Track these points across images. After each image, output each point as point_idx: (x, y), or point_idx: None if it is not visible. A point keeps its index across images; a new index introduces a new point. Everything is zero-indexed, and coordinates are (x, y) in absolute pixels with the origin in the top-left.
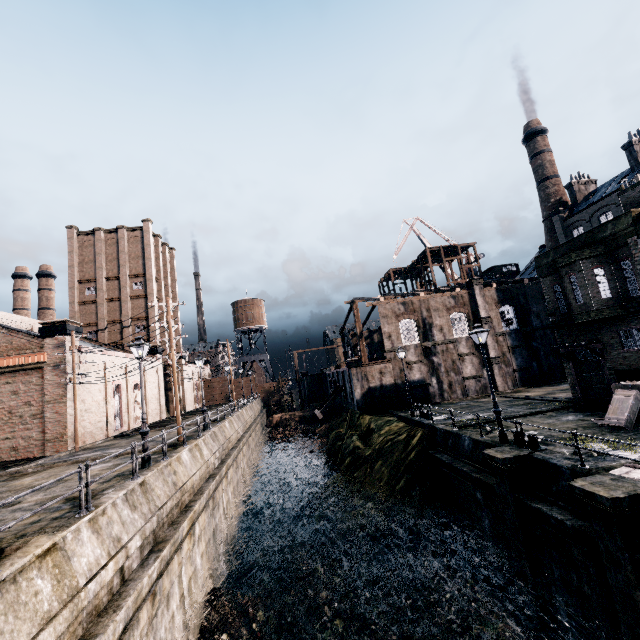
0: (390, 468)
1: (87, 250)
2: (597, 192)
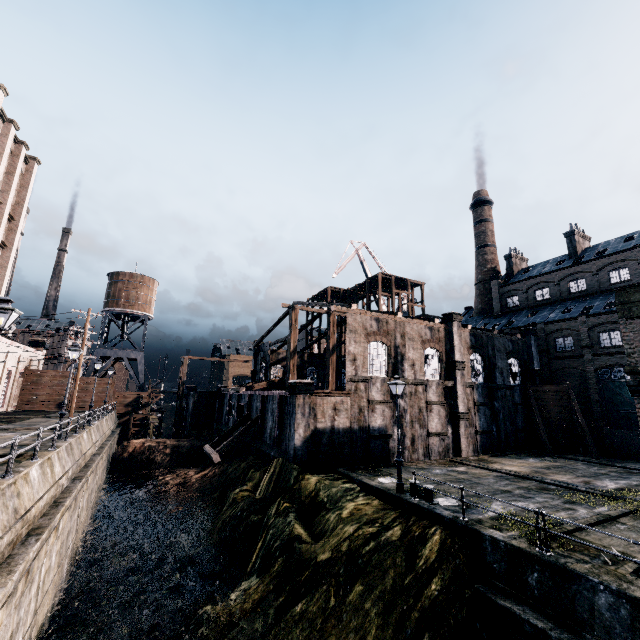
0: (383, 607)
1: None
2: (533, 269)
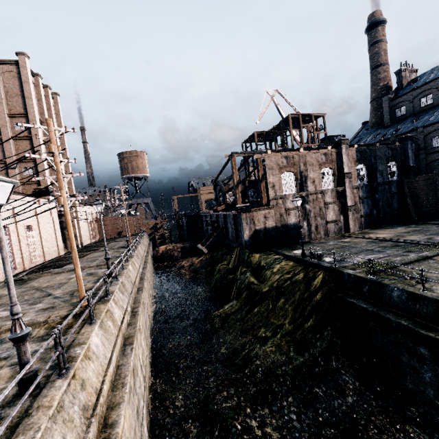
0: (294, 306)
1: None
2: (420, 78)
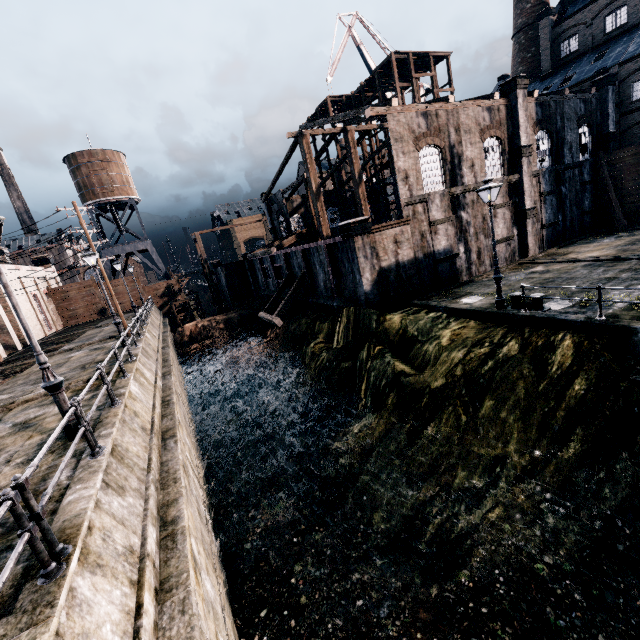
0: (520, 413)
1: None
2: None
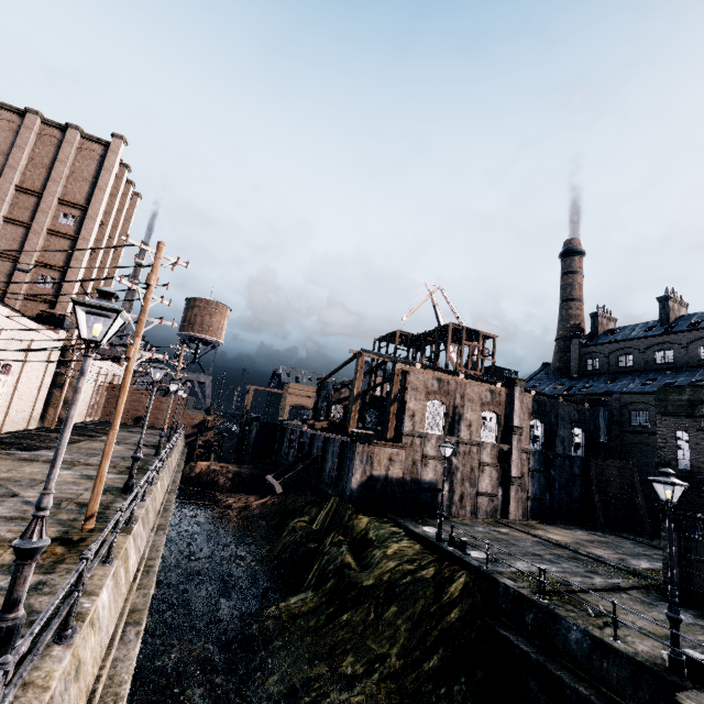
0: (411, 625)
1: (1, 133)
2: (619, 331)
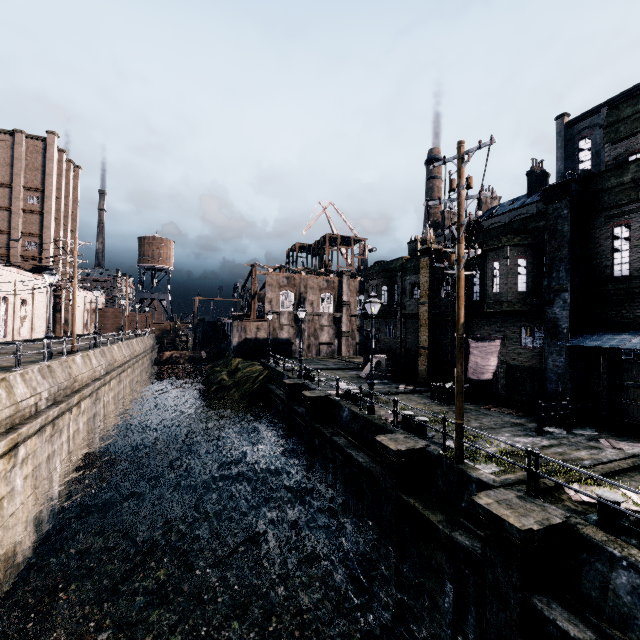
0: (240, 393)
1: None
2: None
